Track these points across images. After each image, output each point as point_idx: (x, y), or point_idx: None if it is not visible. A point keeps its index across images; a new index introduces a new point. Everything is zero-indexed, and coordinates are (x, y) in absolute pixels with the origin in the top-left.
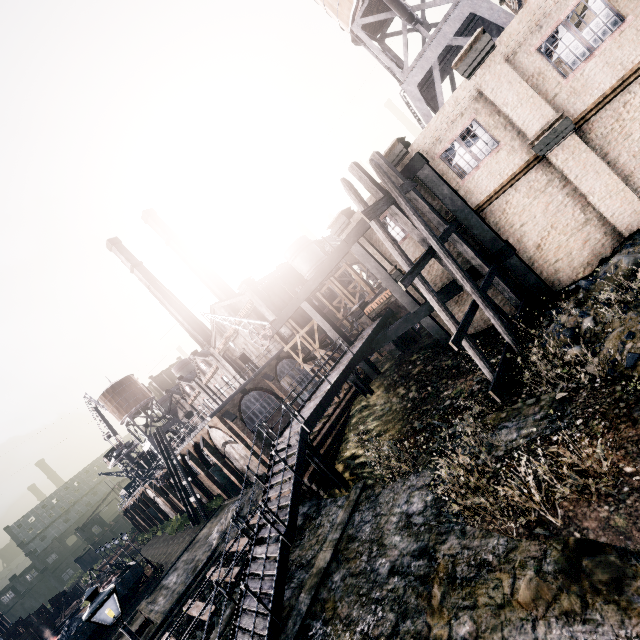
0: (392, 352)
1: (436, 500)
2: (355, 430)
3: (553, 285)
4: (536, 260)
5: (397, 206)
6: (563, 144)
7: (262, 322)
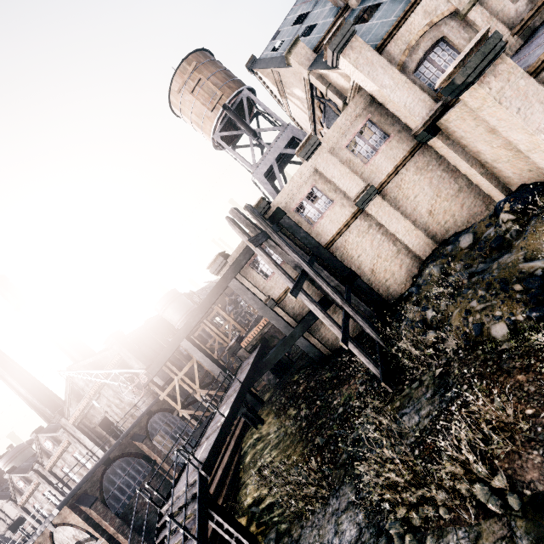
0: (270, 381)
1: (369, 516)
2: (252, 469)
3: (388, 299)
4: (373, 281)
5: (272, 240)
6: (373, 202)
7: (136, 370)
